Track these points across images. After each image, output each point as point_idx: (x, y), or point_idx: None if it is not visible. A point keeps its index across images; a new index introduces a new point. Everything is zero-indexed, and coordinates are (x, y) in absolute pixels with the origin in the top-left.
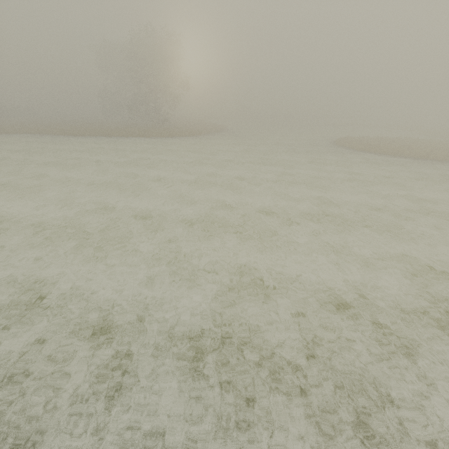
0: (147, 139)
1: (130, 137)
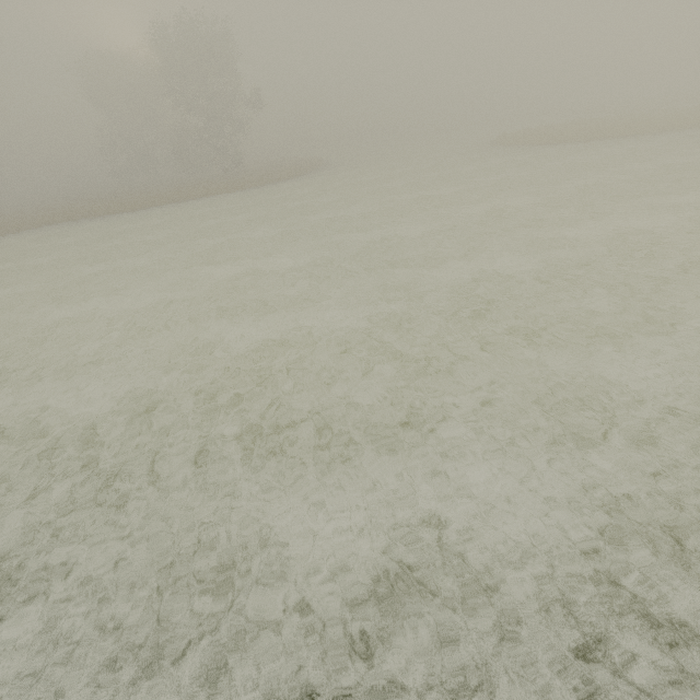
0: (245, 192)
1: (217, 196)
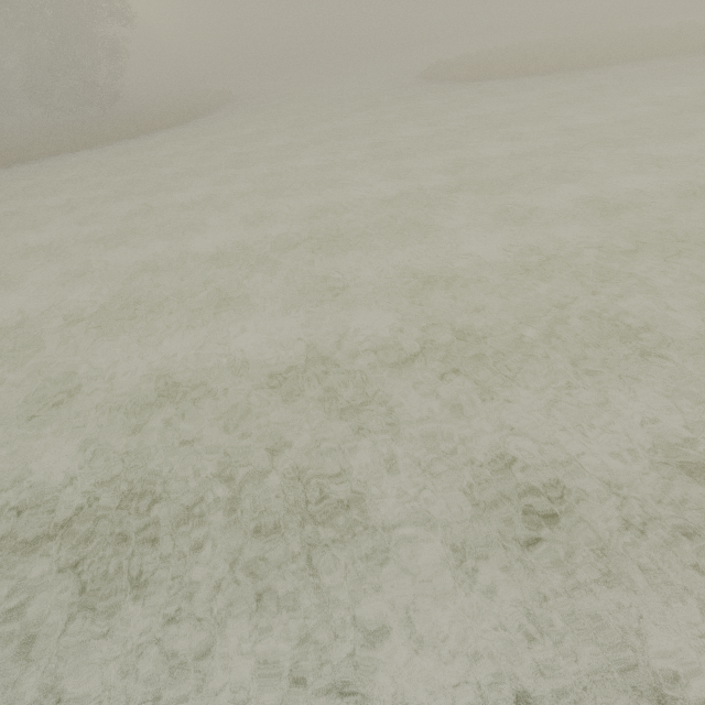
0: (107, 148)
1: (71, 153)
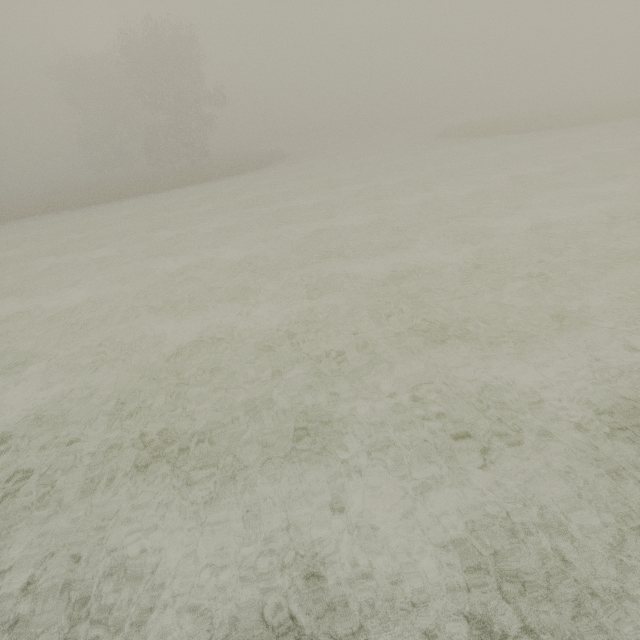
0: (209, 184)
1: (182, 188)
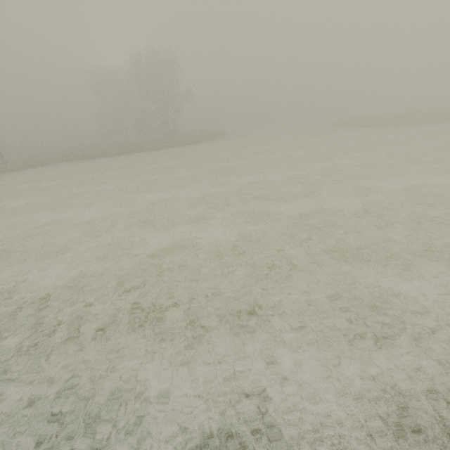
0: (177, 148)
1: (159, 150)
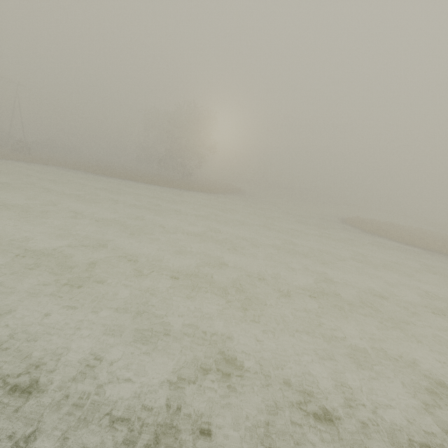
0: (167, 188)
1: (152, 185)
